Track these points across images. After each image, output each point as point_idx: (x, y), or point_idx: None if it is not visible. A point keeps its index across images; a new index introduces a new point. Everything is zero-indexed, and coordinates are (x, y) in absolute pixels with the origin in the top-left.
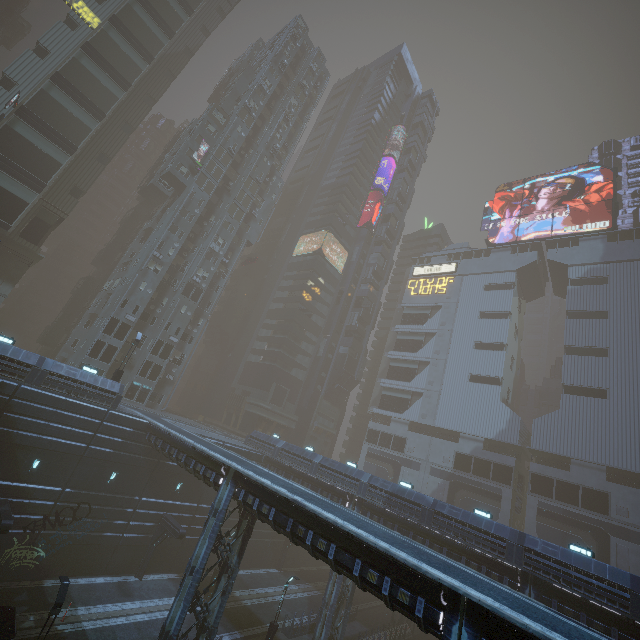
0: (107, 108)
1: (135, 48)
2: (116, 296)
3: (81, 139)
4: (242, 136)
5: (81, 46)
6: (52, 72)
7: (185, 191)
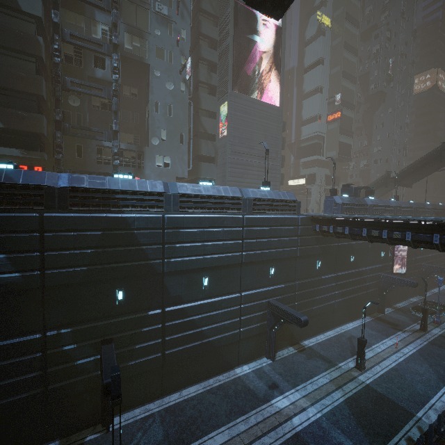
0: (354, 73)
1: (353, 24)
2: (381, 170)
3: (353, 99)
4: (402, 38)
5: (342, 46)
6: (341, 72)
7: (389, 97)
